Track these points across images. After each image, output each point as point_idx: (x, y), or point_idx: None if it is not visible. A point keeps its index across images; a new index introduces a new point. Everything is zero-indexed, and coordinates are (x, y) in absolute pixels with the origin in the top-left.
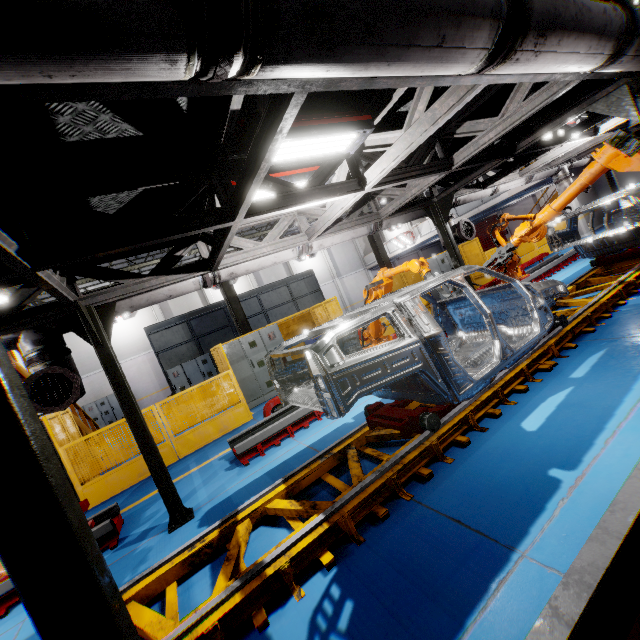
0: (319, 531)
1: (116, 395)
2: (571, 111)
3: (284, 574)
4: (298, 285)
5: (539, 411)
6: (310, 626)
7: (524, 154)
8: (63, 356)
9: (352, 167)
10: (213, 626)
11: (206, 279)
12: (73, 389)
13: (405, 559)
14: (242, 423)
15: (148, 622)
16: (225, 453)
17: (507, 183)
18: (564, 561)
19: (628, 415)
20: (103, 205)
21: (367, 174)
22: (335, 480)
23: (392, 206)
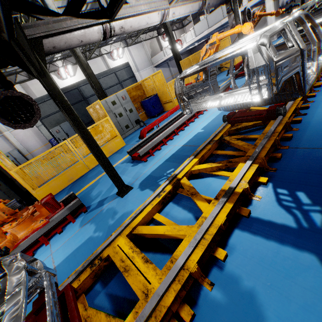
0: (254, 168)
1: (67, 116)
2: None
3: (247, 190)
4: (121, 73)
5: None
6: (283, 207)
7: None
8: (10, 87)
9: None
10: (225, 220)
11: (105, 29)
12: (35, 110)
13: (317, 169)
14: (120, 147)
15: (165, 231)
16: (122, 160)
17: None
18: None
19: None
20: None
21: None
22: (225, 151)
23: None
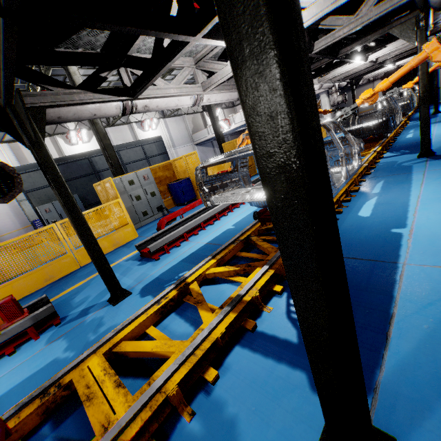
0: (269, 274)
1: (58, 194)
2: (377, 32)
3: (257, 299)
4: (150, 147)
5: (365, 208)
6: (290, 320)
7: (331, 64)
8: None
9: None
10: (223, 333)
11: (126, 106)
12: (16, 183)
13: None
14: (130, 239)
15: (154, 347)
16: (129, 257)
17: None
18: (429, 261)
19: (417, 204)
20: None
21: None
22: (249, 254)
23: None
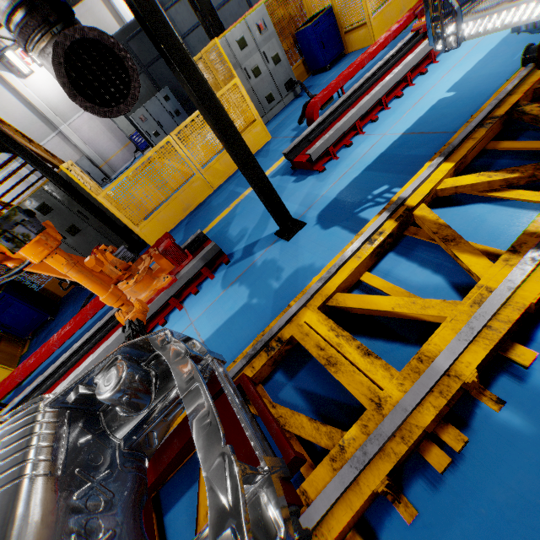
0: None
1: (186, 81)
2: None
3: None
4: None
5: None
6: None
7: None
8: (69, 19)
9: None
10: (538, 296)
11: None
12: (128, 71)
13: None
14: (262, 145)
15: (395, 306)
16: (273, 171)
17: None
18: None
19: None
20: None
21: None
22: (522, 143)
23: None
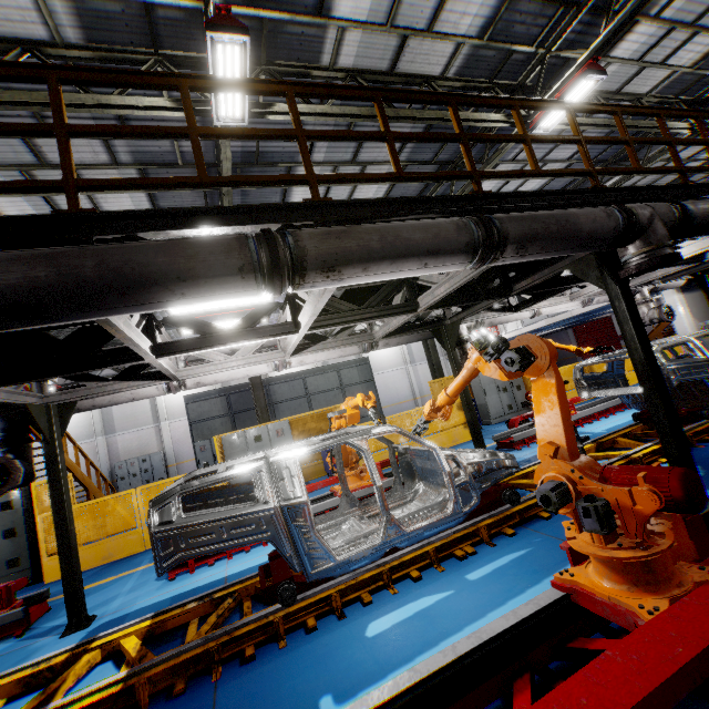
0: (110, 689)
1: (50, 490)
2: (556, 264)
3: None
4: (350, 372)
5: (399, 612)
6: None
7: None
8: (21, 444)
9: (291, 310)
10: None
11: (170, 386)
12: (12, 479)
13: None
14: None
15: None
16: None
17: (553, 306)
18: None
19: None
20: (56, 330)
21: (300, 319)
22: (193, 630)
23: (381, 330)
